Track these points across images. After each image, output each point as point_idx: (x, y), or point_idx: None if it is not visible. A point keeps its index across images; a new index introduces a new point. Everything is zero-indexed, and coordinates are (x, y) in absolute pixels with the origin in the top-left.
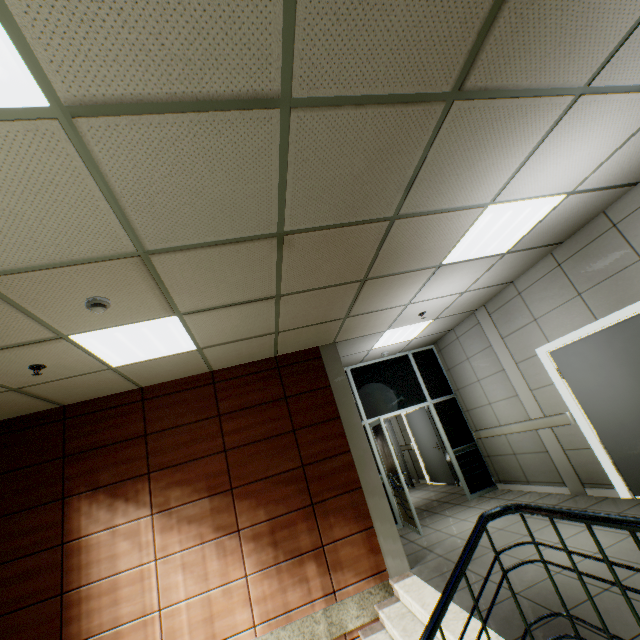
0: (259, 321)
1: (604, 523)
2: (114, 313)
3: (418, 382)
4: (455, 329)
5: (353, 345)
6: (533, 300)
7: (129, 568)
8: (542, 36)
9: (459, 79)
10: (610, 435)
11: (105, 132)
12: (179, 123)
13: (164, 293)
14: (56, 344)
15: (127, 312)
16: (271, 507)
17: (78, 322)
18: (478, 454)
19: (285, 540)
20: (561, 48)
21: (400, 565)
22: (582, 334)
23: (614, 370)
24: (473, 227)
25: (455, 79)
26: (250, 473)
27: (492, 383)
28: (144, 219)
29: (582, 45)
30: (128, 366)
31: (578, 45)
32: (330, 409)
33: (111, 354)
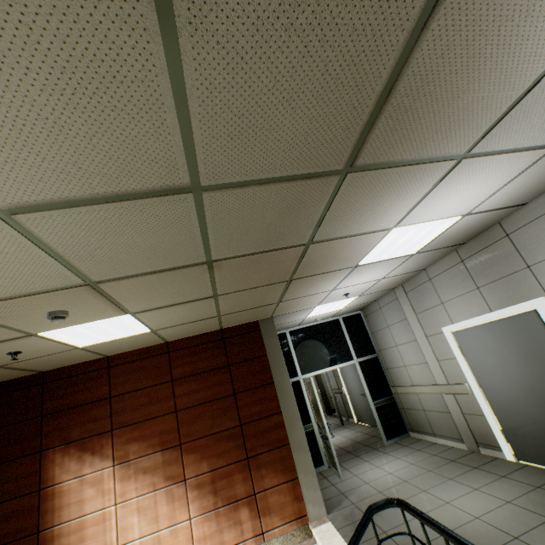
0: (202, 311)
1: (456, 544)
2: (74, 318)
3: (346, 343)
4: (378, 300)
5: (289, 317)
6: (441, 287)
7: (94, 511)
8: (419, 129)
9: (350, 160)
10: (500, 408)
11: (42, 220)
12: (105, 209)
13: (115, 302)
14: (28, 339)
15: (85, 316)
16: (213, 460)
17: (44, 325)
18: (395, 406)
19: (223, 488)
20: (438, 134)
21: (319, 511)
22: (479, 321)
23: (504, 355)
24: (381, 242)
25: (346, 161)
26: (196, 431)
27: (407, 349)
28: (87, 264)
29: (457, 130)
30: (93, 345)
31: (453, 131)
32: (266, 375)
33: (77, 340)
